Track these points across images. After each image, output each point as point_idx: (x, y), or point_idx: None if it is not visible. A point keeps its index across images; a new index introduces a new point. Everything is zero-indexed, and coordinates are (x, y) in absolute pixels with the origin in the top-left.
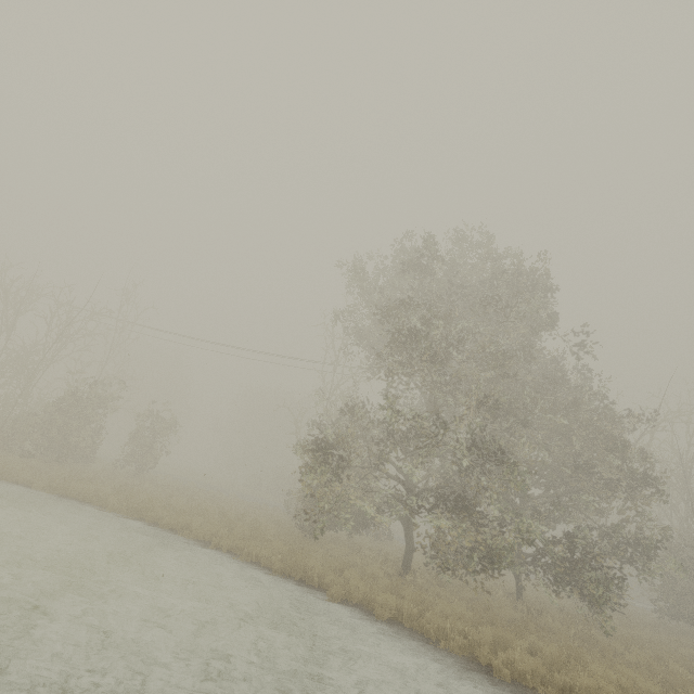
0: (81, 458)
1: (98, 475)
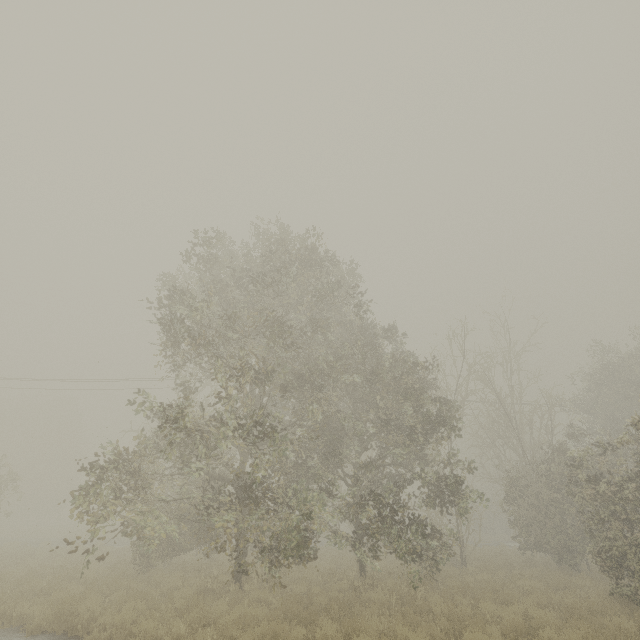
0: None
1: None
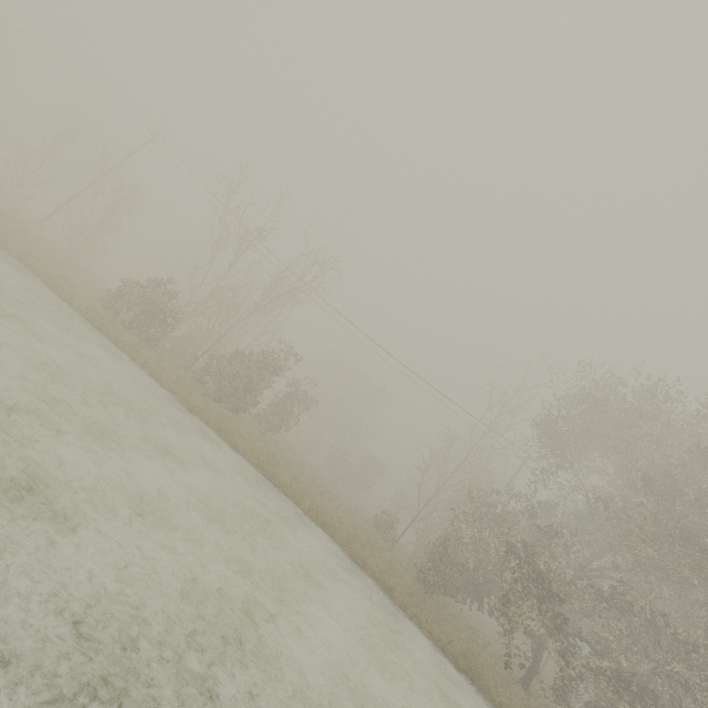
0: (244, 410)
1: (264, 442)
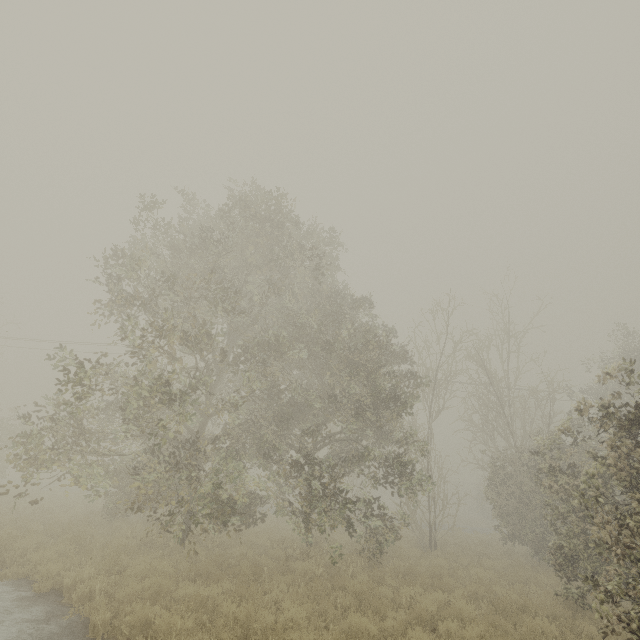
0: None
1: None
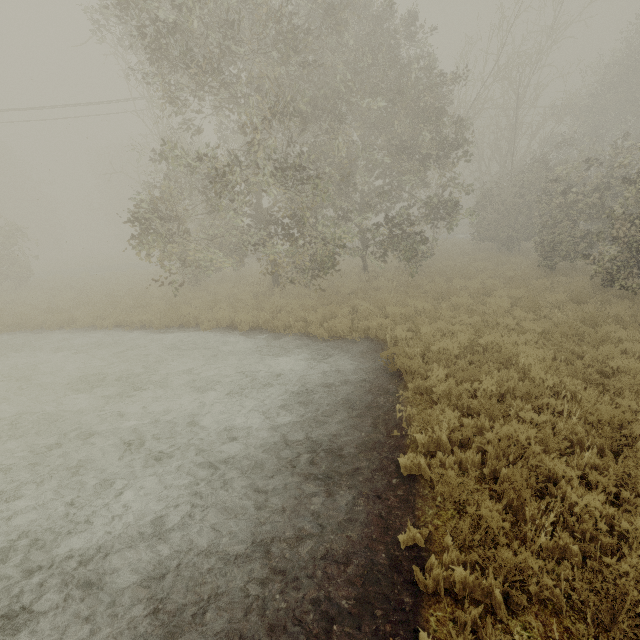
0: None
1: None
